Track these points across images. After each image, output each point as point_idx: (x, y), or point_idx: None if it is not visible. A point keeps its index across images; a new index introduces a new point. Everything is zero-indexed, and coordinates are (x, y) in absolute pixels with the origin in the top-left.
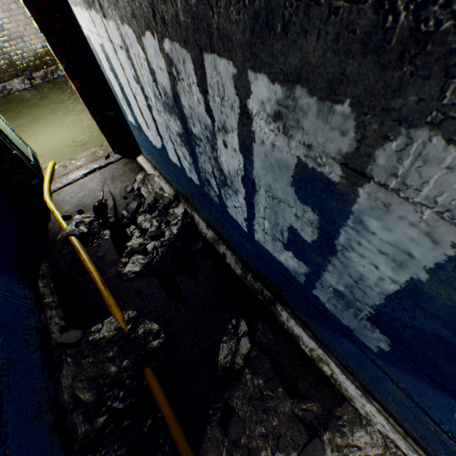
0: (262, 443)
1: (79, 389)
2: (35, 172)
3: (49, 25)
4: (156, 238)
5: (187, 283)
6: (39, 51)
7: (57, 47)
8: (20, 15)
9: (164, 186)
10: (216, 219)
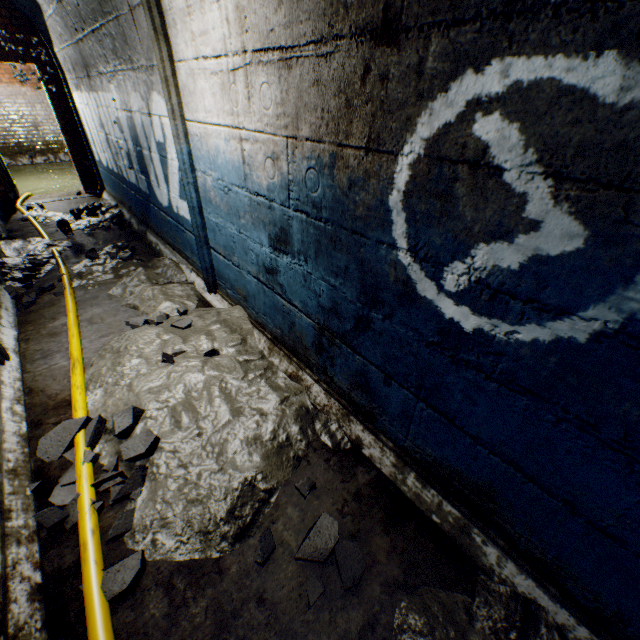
0: (105, 259)
1: (8, 251)
2: (15, 190)
3: (58, 103)
4: (91, 213)
5: (102, 233)
6: (50, 140)
7: (60, 114)
8: (42, 112)
9: (113, 204)
10: (127, 196)
